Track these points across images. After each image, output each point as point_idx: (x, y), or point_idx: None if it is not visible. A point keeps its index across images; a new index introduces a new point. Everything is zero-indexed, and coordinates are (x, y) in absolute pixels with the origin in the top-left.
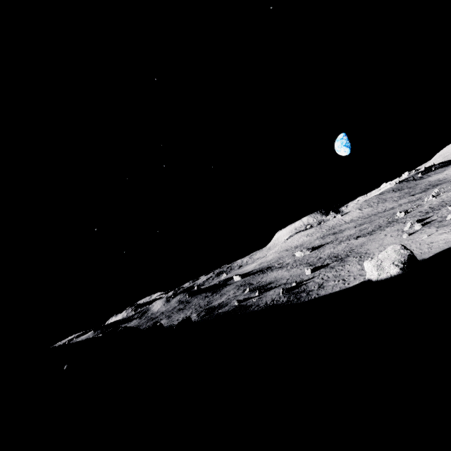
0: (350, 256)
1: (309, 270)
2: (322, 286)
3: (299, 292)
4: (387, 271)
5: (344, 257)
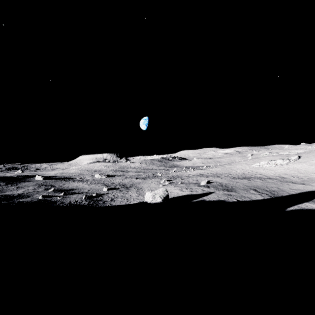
0: (132, 187)
1: (106, 188)
2: (113, 200)
3: (98, 200)
4: (156, 199)
5: (129, 187)
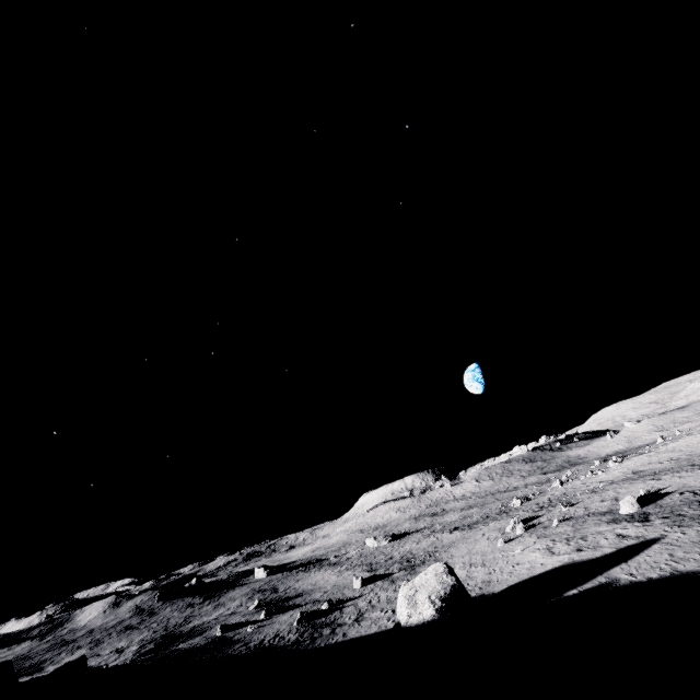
0: (425, 564)
1: (358, 581)
2: (361, 618)
3: (324, 624)
4: (420, 611)
5: (418, 564)
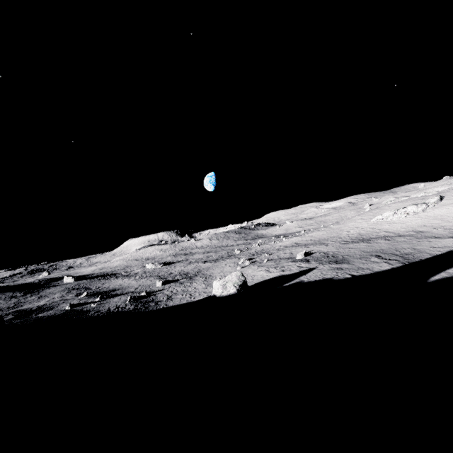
0: (198, 276)
1: (160, 283)
2: (171, 298)
3: (148, 301)
4: (228, 290)
5: (193, 276)
